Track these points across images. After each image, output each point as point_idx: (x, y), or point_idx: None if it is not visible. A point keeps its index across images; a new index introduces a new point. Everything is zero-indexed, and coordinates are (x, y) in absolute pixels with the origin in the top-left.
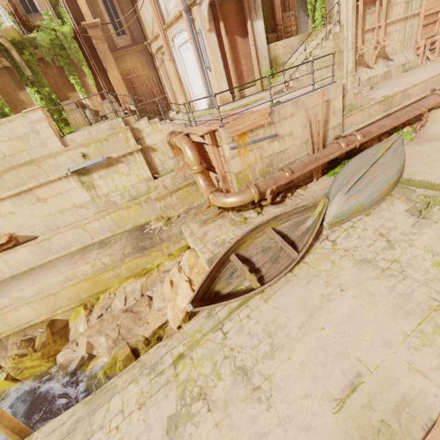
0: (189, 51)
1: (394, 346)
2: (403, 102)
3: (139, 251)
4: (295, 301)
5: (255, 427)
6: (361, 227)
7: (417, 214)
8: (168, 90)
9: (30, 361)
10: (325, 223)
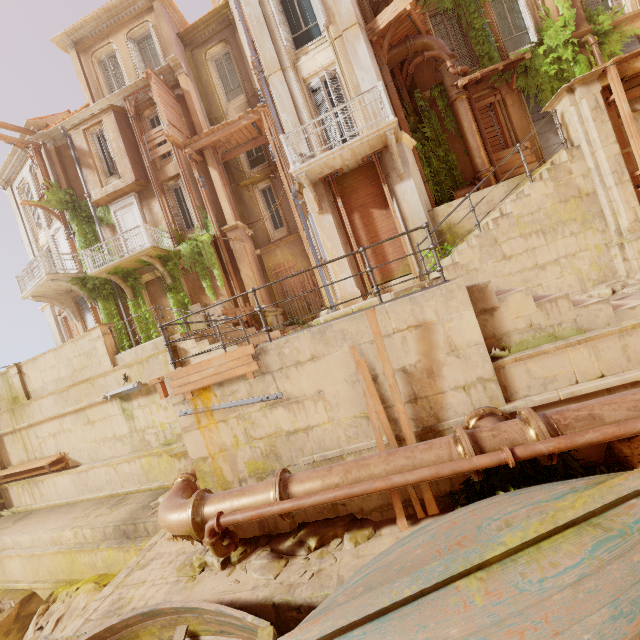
0: None
1: None
2: None
3: (122, 538)
4: None
5: None
6: None
7: None
8: (321, 282)
9: None
10: None
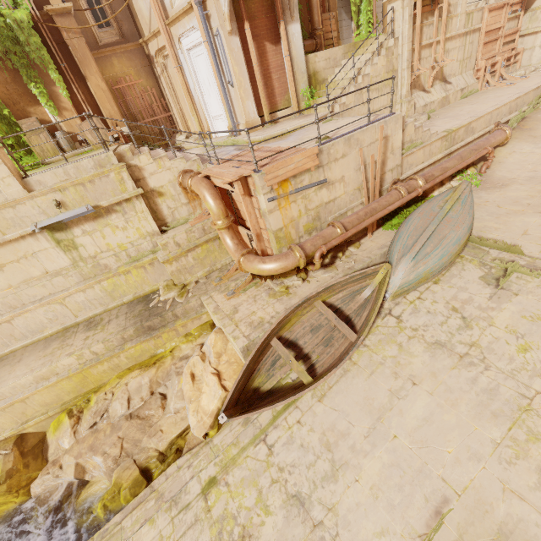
0: (202, 58)
1: (483, 459)
2: (466, 137)
3: (145, 333)
4: (358, 399)
5: None
6: (430, 298)
7: (494, 283)
8: (173, 106)
9: None
10: (388, 295)
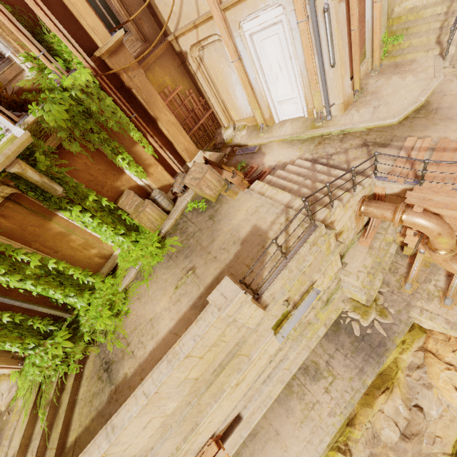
0: (274, 39)
1: None
2: None
3: (374, 363)
4: None
5: None
6: None
7: None
8: (213, 101)
9: None
10: None
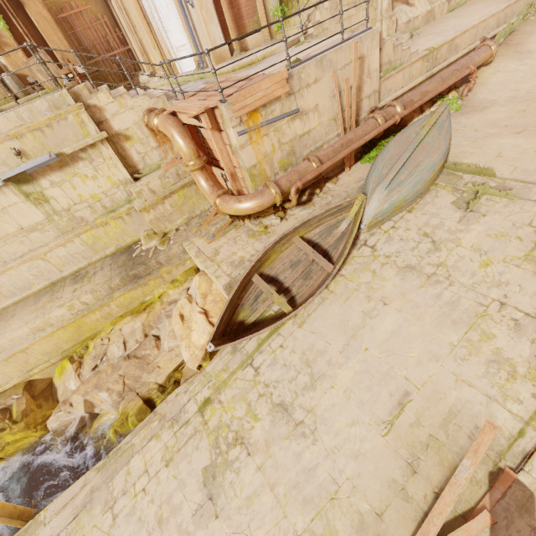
0: None
1: (441, 359)
2: (449, 56)
3: (132, 282)
4: (334, 322)
5: (302, 464)
6: (404, 227)
7: (464, 207)
8: (131, 38)
9: (11, 436)
10: (363, 226)
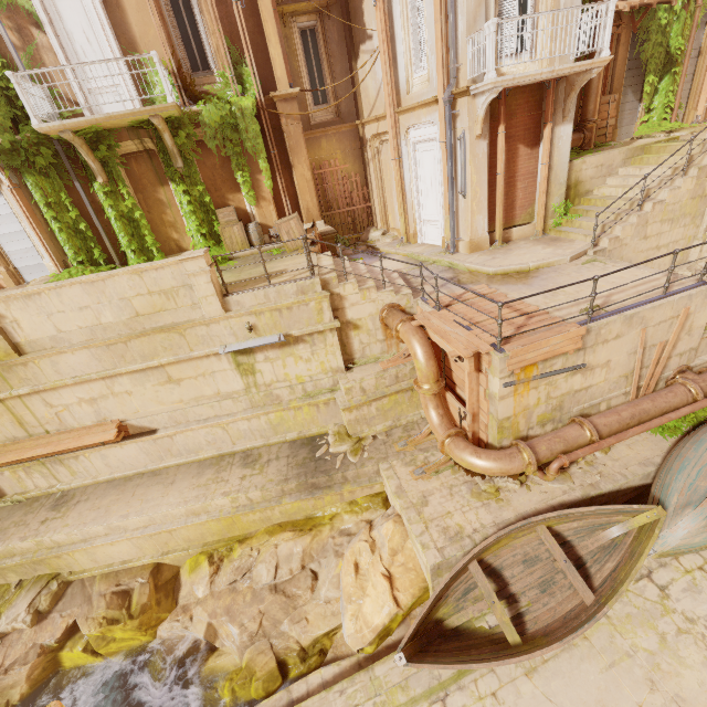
0: (431, 154)
1: None
2: None
3: (307, 490)
4: (587, 699)
5: None
6: None
7: None
8: (376, 196)
9: (122, 632)
10: (652, 551)
